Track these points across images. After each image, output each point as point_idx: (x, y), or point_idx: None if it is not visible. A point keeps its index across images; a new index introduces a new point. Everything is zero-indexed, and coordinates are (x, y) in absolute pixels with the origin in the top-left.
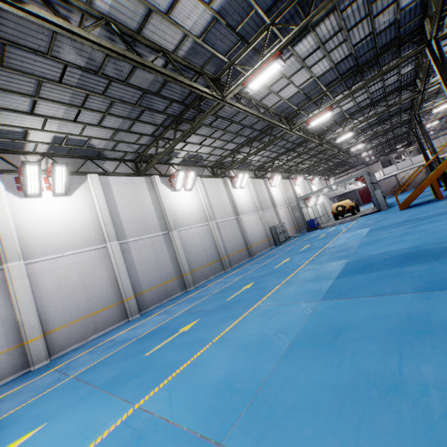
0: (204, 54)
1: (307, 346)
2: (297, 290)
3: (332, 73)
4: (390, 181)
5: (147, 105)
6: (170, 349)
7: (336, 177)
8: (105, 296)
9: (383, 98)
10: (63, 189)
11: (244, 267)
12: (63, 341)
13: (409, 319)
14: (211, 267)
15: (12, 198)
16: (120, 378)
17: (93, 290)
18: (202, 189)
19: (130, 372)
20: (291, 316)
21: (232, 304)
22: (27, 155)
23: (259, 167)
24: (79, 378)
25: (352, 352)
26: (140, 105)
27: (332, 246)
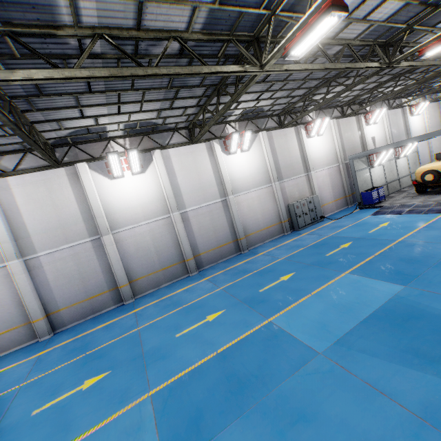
0: None
1: None
2: None
3: None
4: None
5: None
6: None
7: None
8: (9, 318)
9: None
10: None
11: (198, 284)
12: None
13: None
14: (166, 272)
15: None
16: None
17: None
18: (161, 168)
19: None
20: None
21: None
22: None
23: (285, 110)
24: None
25: None
26: None
27: (271, 333)
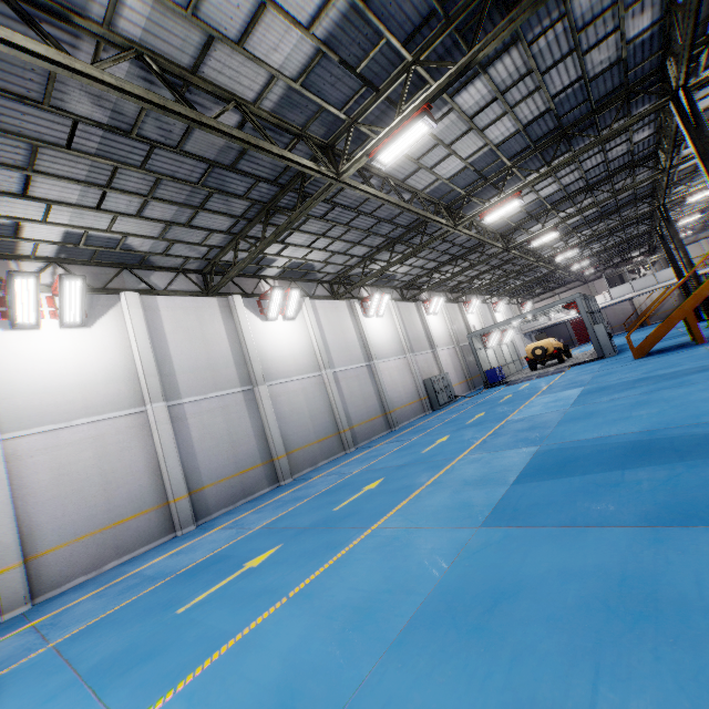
0: (307, 106)
1: (439, 624)
2: (447, 502)
3: (519, 139)
4: (621, 309)
5: (217, 186)
6: (218, 604)
7: (536, 299)
8: (137, 494)
9: (605, 179)
10: (78, 317)
11: (375, 448)
12: (60, 572)
13: (623, 584)
14: (322, 446)
15: None
16: (122, 658)
17: (119, 483)
18: (312, 318)
19: (142, 647)
20: (426, 554)
21: (340, 519)
22: (22, 261)
23: (408, 283)
24: (61, 651)
25: (512, 649)
26: (204, 185)
27: (519, 419)
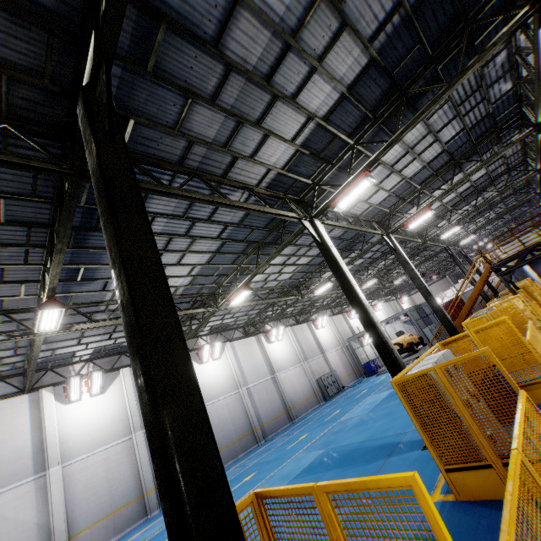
0: (196, 287)
1: None
2: None
3: (318, 258)
4: None
5: None
6: None
7: (412, 292)
8: (126, 491)
9: None
10: (99, 389)
11: (273, 441)
12: None
13: None
14: (241, 443)
15: (59, 406)
16: None
17: (117, 486)
18: (231, 355)
19: None
20: None
21: None
22: (74, 364)
23: (299, 312)
24: None
25: None
26: None
27: (343, 421)
